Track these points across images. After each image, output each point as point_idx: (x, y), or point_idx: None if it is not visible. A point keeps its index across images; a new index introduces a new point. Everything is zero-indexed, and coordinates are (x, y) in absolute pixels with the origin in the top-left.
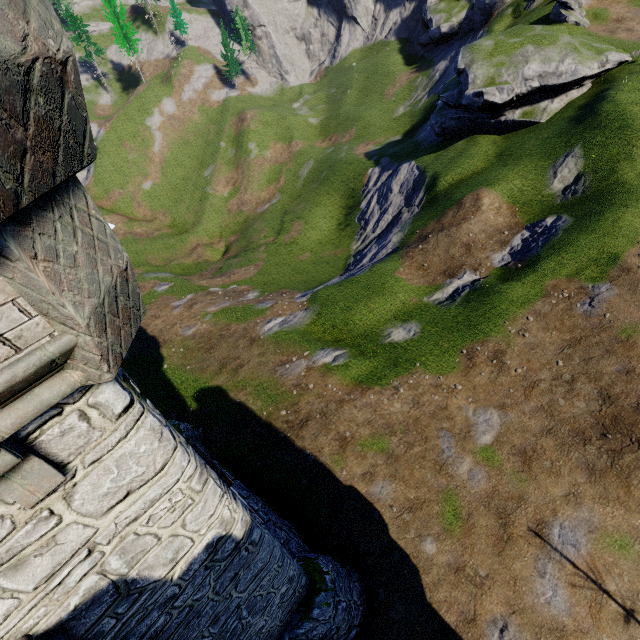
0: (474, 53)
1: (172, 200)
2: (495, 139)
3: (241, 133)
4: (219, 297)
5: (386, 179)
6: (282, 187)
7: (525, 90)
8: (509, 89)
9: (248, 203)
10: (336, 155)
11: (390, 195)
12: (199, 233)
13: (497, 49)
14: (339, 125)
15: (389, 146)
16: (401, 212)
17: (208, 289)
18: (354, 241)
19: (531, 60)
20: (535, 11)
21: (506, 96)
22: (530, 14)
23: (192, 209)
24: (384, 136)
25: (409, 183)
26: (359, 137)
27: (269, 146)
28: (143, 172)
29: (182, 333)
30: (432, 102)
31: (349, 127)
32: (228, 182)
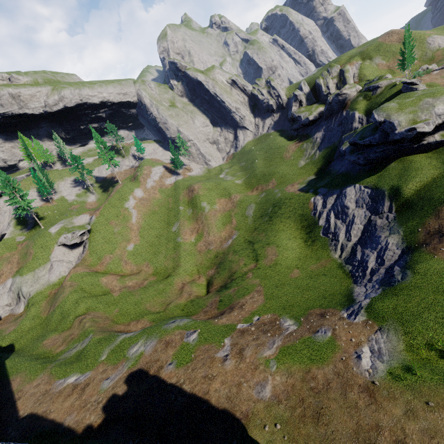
0: (386, 111)
1: (151, 253)
2: (426, 155)
3: (193, 198)
4: (258, 334)
5: (335, 201)
6: (236, 226)
7: (441, 121)
8: (433, 122)
9: (213, 242)
10: (273, 196)
11: (348, 210)
12: (181, 274)
13: (402, 106)
14: (260, 180)
15: (313, 182)
16: (371, 220)
17: (236, 327)
18: (331, 251)
19: (436, 104)
20: (383, 93)
21: (432, 126)
22: (380, 95)
23: (169, 257)
24: (301, 178)
25: (364, 198)
26: (281, 183)
27: (215, 202)
28: (126, 238)
29: (258, 396)
30: (327, 153)
31: (269, 179)
32: (192, 231)
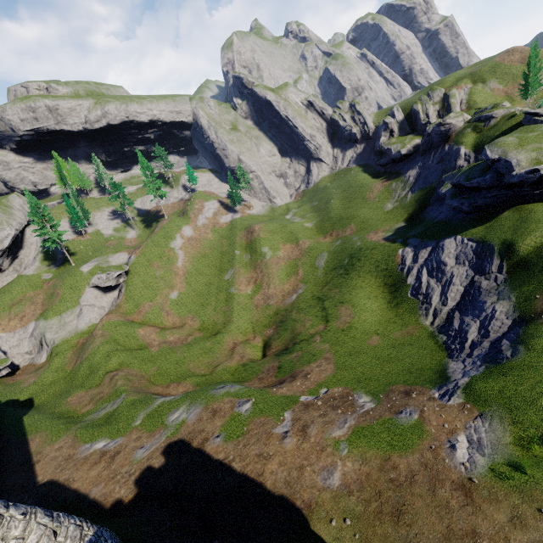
0: (502, 147)
1: (198, 304)
2: None
3: (253, 241)
4: (326, 410)
5: (429, 255)
6: (303, 278)
7: None
8: None
9: (274, 296)
10: (350, 245)
11: (445, 267)
12: (232, 332)
13: (523, 141)
14: (335, 224)
15: (402, 230)
16: (475, 281)
17: (298, 399)
18: (421, 316)
19: None
20: (498, 125)
21: None
22: (494, 127)
23: (219, 310)
24: (386, 225)
25: (467, 254)
26: (362, 229)
27: (279, 247)
28: (169, 284)
29: (324, 484)
30: (421, 195)
31: (346, 224)
32: (249, 281)
